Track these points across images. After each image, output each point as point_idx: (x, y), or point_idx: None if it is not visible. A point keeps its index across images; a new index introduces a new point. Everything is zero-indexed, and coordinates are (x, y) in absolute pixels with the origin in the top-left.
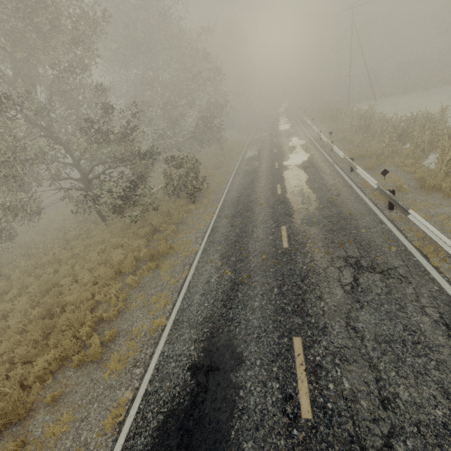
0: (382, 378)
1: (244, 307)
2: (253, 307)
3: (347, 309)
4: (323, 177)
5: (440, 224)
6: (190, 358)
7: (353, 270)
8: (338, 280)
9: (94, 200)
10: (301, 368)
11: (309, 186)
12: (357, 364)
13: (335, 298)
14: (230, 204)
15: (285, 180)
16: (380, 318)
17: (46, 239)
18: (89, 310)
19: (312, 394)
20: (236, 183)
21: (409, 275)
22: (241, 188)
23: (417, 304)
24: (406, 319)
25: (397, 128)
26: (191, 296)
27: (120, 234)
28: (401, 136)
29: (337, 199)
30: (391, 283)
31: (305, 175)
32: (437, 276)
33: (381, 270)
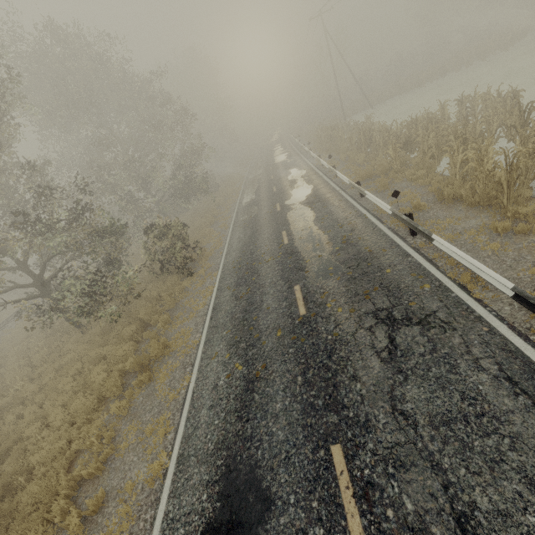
0: (450, 482)
1: (264, 415)
2: (275, 412)
3: (389, 385)
4: (332, 211)
5: (471, 242)
6: (203, 515)
7: (386, 328)
8: (372, 346)
9: (53, 309)
10: (348, 494)
11: (318, 226)
12: (416, 468)
13: (373, 373)
14: (231, 270)
15: (290, 224)
16: (430, 389)
17: (6, 370)
18: (66, 467)
19: (368, 534)
20: (235, 240)
21: (451, 318)
22: (241, 245)
23: (469, 357)
24: (462, 383)
25: (399, 137)
26: (196, 413)
27: (100, 342)
28: (406, 144)
29: (352, 235)
30: (433, 335)
31: (312, 212)
32: (483, 312)
33: (419, 319)
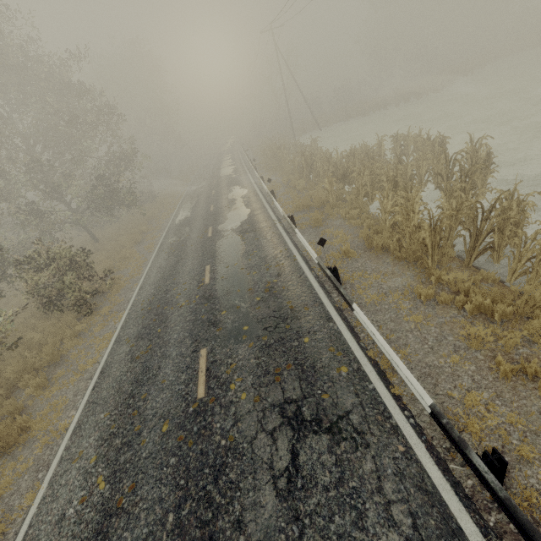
0: None
1: None
2: None
3: None
4: (262, 245)
5: (395, 307)
6: None
7: (291, 434)
8: (269, 466)
9: None
10: None
11: (244, 264)
12: None
13: (263, 518)
14: (138, 312)
15: (216, 256)
16: None
17: None
18: None
19: None
20: (155, 269)
21: (365, 426)
22: (159, 278)
23: (380, 498)
24: None
25: (338, 168)
26: None
27: None
28: (344, 176)
29: (277, 282)
30: (343, 453)
31: (242, 244)
32: (400, 419)
33: (329, 423)
